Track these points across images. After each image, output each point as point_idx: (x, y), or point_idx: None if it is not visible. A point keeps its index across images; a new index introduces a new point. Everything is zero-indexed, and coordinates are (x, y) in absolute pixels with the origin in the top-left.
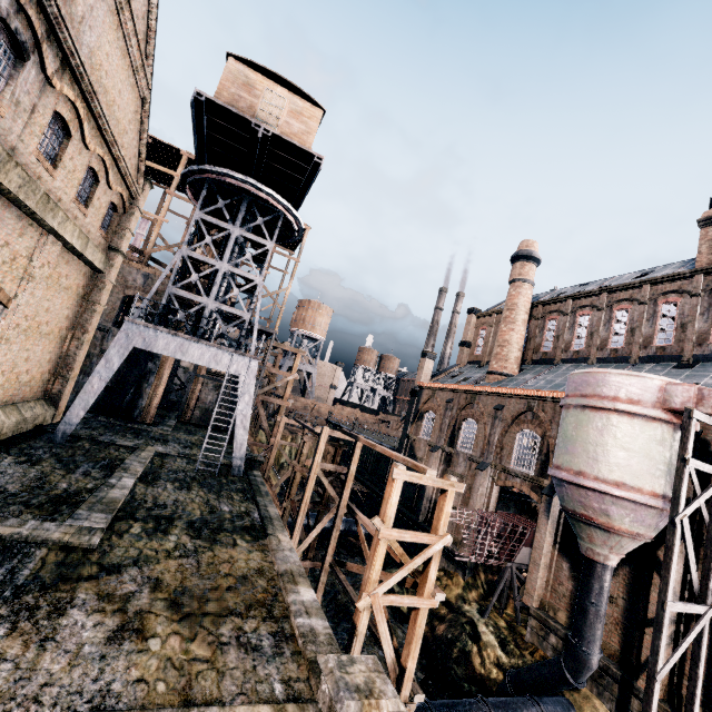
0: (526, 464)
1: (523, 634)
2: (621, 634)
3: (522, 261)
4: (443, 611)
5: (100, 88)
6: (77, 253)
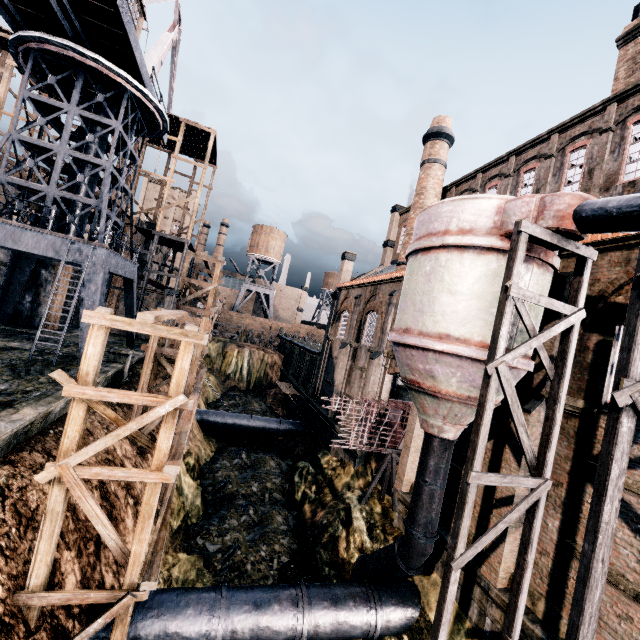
0: None
1: (393, 519)
2: (477, 517)
3: (432, 140)
4: (328, 498)
5: None
6: None
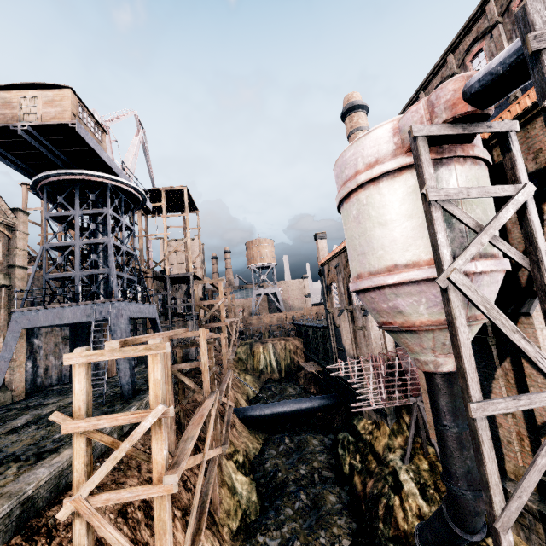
0: None
1: None
2: (530, 452)
3: (349, 116)
4: (373, 465)
5: None
6: None
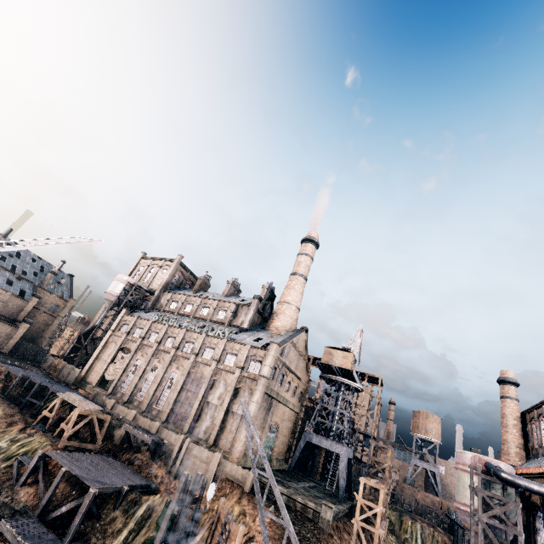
0: None
1: None
2: None
3: (501, 384)
4: None
5: (296, 370)
6: (292, 409)
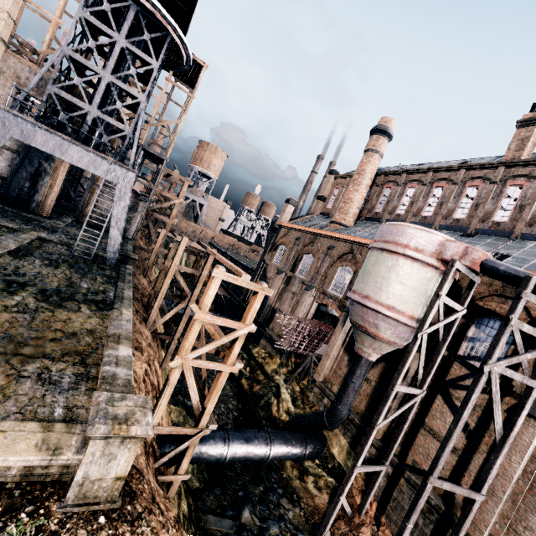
0: (339, 290)
1: (309, 396)
2: (368, 402)
3: (378, 135)
4: (261, 378)
5: None
6: None
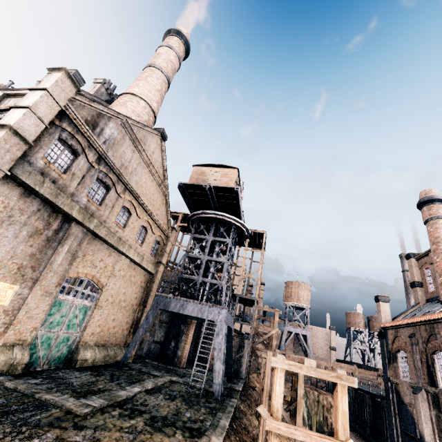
0: None
1: None
2: None
3: (427, 205)
4: None
5: (142, 194)
6: (138, 264)
